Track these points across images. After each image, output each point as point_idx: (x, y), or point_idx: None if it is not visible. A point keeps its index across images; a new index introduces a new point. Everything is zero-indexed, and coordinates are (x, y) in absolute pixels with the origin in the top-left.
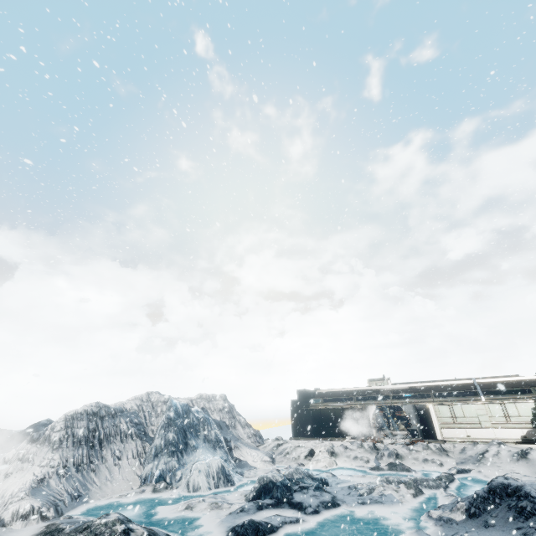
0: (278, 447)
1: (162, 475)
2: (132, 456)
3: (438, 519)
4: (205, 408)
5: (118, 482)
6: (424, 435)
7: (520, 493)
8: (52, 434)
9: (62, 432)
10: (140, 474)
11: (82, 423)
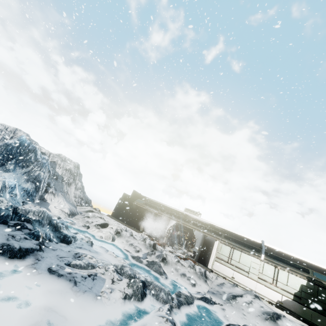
0: (88, 212)
1: None
2: None
3: None
4: (56, 162)
5: None
6: (199, 259)
7: None
8: None
9: None
10: None
11: None
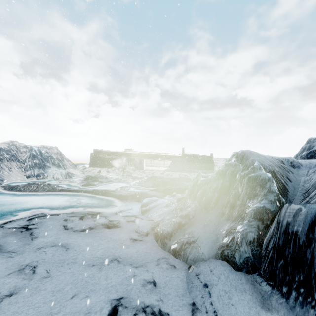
0: (85, 169)
1: (39, 175)
2: (17, 168)
3: (137, 183)
4: (47, 152)
5: (15, 177)
6: (139, 168)
7: (156, 177)
8: None
9: None
10: (24, 175)
11: None
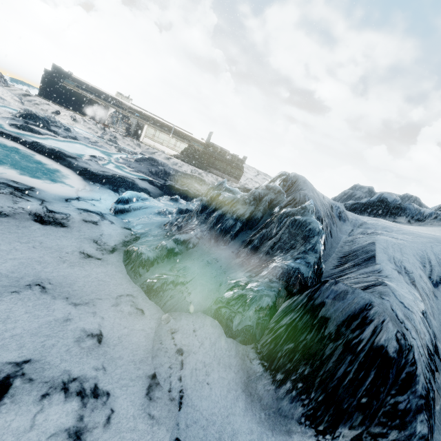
0: (26, 96)
1: None
2: None
3: (123, 159)
4: None
5: None
6: (134, 136)
7: (156, 161)
8: None
9: None
10: None
11: None
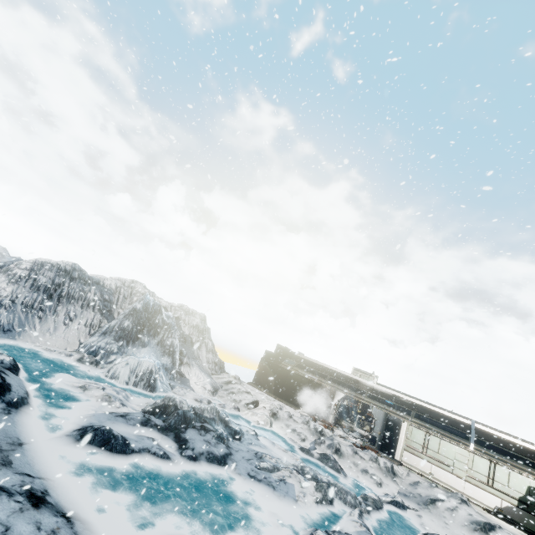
0: (229, 384)
1: (96, 351)
2: (85, 323)
3: None
4: (180, 318)
5: (57, 338)
6: (381, 447)
7: None
8: (15, 269)
9: (25, 272)
10: (82, 341)
11: (49, 273)
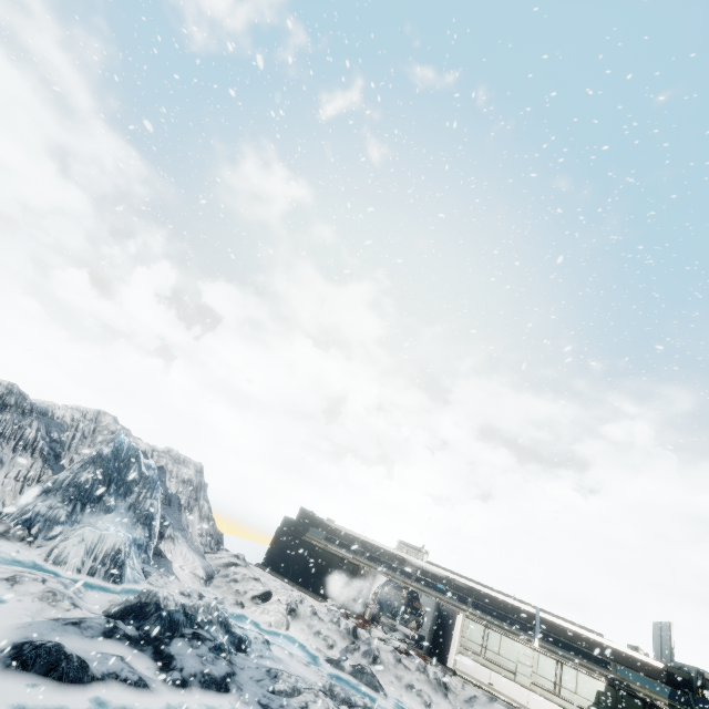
0: (230, 567)
1: (32, 520)
2: (16, 475)
3: None
4: (165, 468)
5: None
6: (431, 651)
7: None
8: None
9: None
10: (8, 504)
11: None
